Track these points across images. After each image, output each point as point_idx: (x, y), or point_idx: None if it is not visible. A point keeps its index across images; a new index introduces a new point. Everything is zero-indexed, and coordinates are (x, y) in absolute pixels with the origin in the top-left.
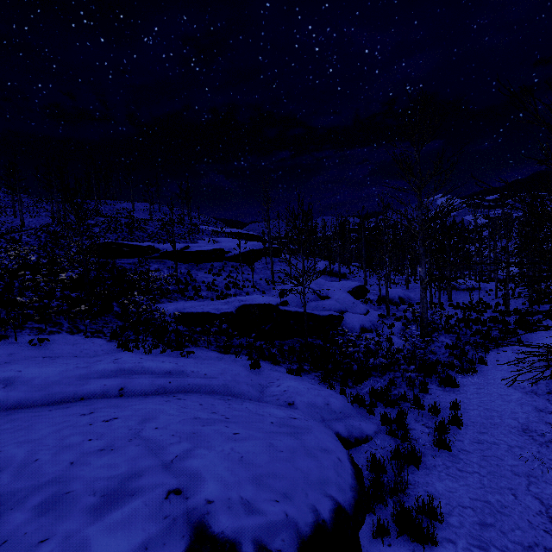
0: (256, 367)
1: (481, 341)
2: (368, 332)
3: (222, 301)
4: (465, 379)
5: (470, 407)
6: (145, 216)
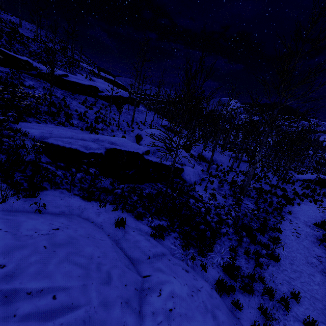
0: (121, 225)
1: (268, 208)
2: (198, 184)
3: (91, 136)
4: (276, 249)
5: (300, 293)
6: (31, 36)
